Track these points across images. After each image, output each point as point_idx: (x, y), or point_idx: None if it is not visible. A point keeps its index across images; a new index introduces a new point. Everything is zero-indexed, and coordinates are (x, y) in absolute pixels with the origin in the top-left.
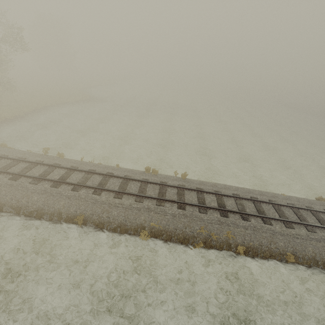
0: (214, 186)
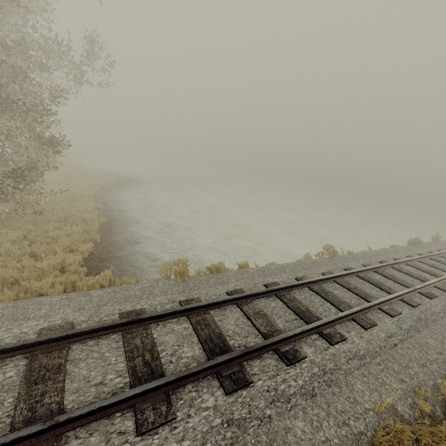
0: None
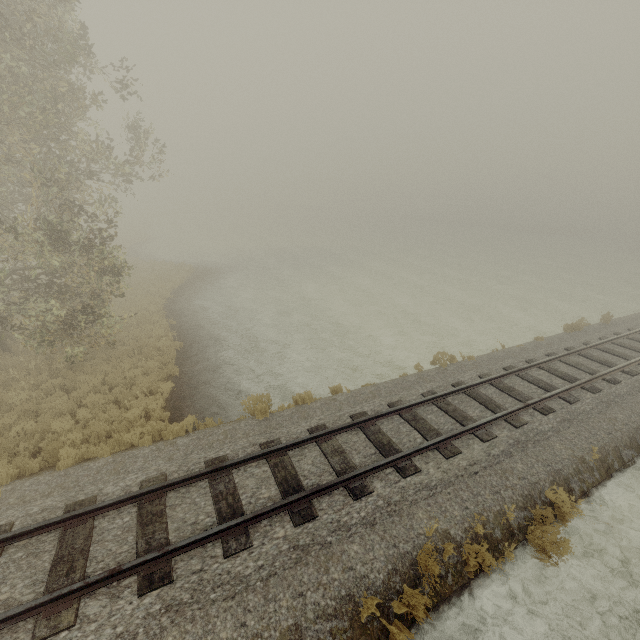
0: (635, 319)
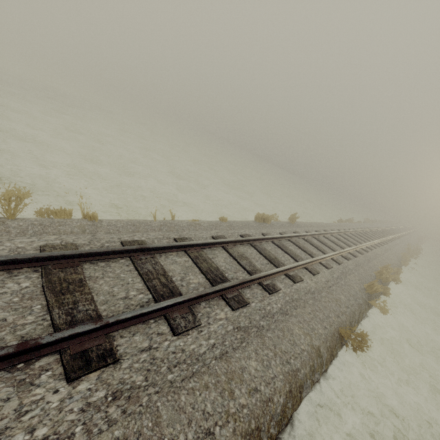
0: (313, 226)
